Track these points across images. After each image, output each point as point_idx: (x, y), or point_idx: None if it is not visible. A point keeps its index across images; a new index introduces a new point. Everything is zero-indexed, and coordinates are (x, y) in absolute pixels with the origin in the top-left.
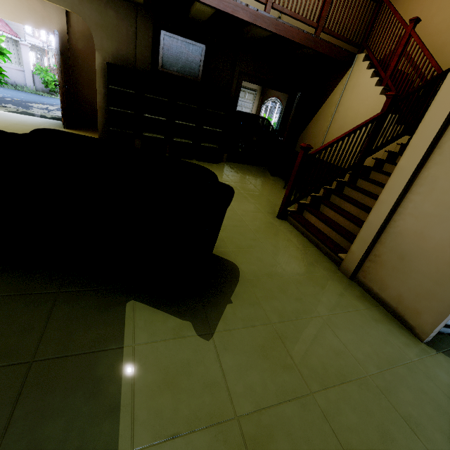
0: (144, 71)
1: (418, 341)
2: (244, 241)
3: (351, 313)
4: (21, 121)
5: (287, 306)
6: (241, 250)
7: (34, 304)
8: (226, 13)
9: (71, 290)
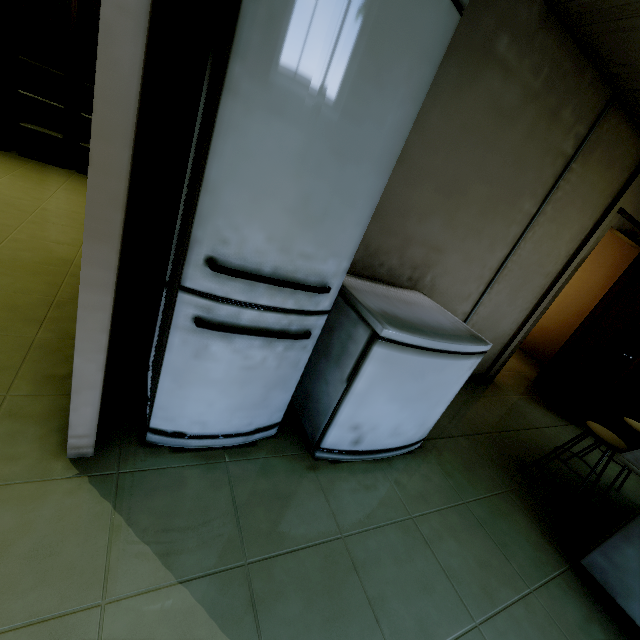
0: None
1: (60, 454)
2: None
3: None
4: None
5: None
6: None
7: None
8: None
9: None
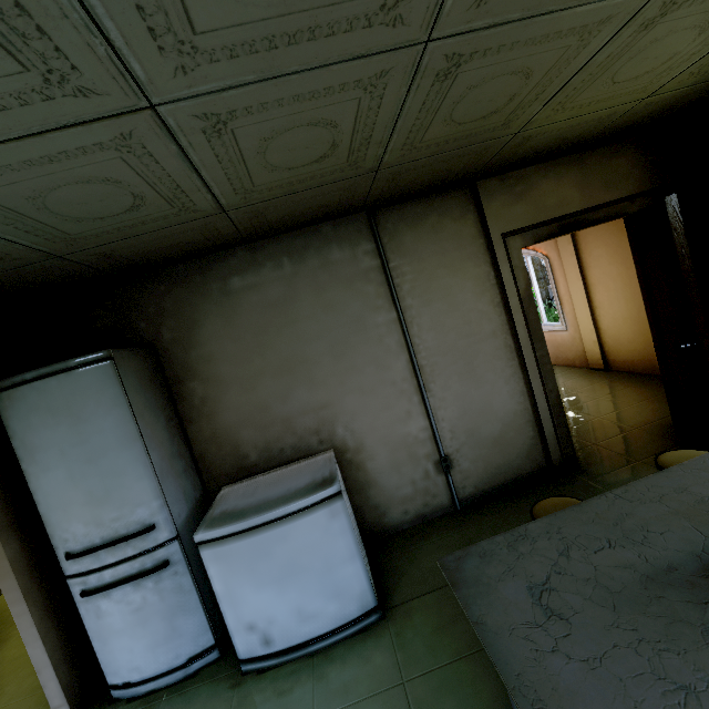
0: None
1: None
2: None
3: (31, 698)
4: None
5: None
6: None
7: None
8: None
9: None
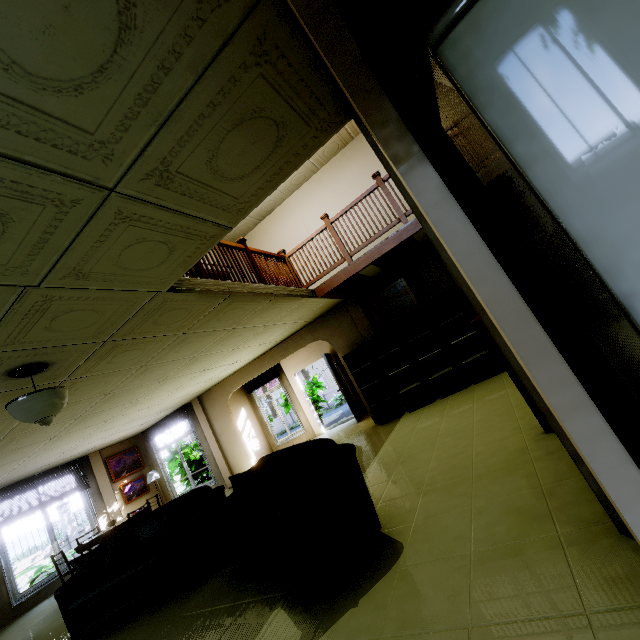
0: (372, 338)
1: None
2: (444, 503)
3: (547, 623)
4: (331, 435)
5: (424, 608)
6: (427, 520)
7: (231, 613)
8: (377, 259)
9: (254, 599)
